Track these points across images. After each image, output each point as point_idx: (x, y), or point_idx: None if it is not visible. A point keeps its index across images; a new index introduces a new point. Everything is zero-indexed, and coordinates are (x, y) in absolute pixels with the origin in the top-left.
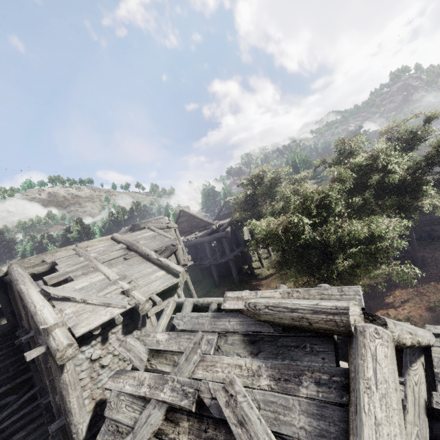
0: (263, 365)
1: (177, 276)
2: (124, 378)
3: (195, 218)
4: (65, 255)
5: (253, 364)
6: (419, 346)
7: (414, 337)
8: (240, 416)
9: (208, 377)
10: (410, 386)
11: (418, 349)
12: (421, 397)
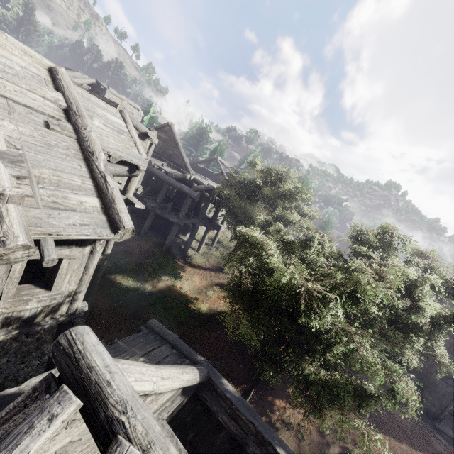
0: None
1: (114, 227)
2: None
3: (177, 148)
4: None
5: None
6: None
7: None
8: None
9: None
10: None
11: None
12: None
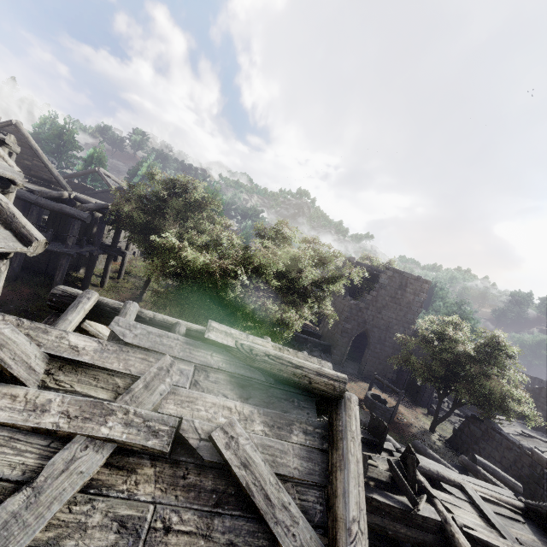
0: (256, 411)
1: (26, 241)
2: None
3: (36, 156)
4: None
5: (245, 408)
6: None
7: None
8: (244, 459)
9: (186, 414)
10: None
11: None
12: None
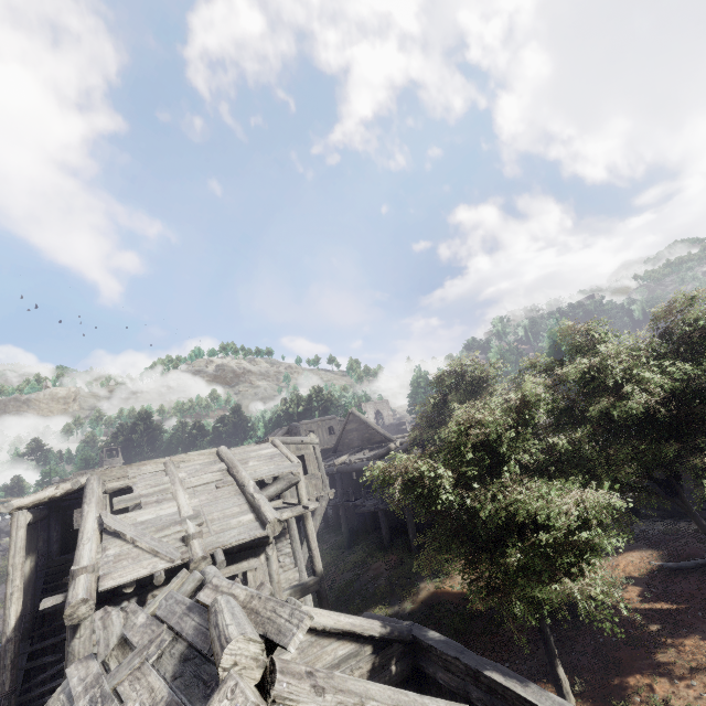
0: (167, 697)
1: (264, 526)
2: (83, 665)
3: (368, 427)
4: (152, 470)
5: (162, 692)
6: None
7: None
8: None
9: (125, 693)
10: None
11: None
12: None
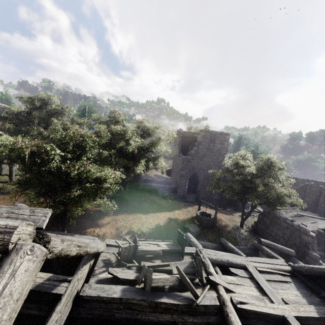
0: None
1: None
2: None
3: None
4: None
5: None
6: (88, 254)
7: (83, 249)
8: None
9: None
10: (73, 282)
11: (93, 255)
12: (76, 289)
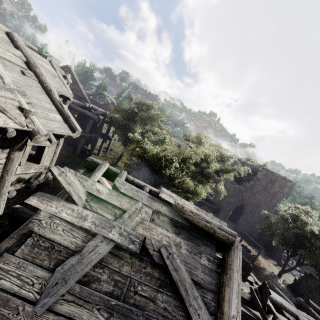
0: (183, 242)
1: (73, 130)
2: (58, 205)
3: (76, 84)
4: None
5: (177, 239)
6: None
7: None
8: (175, 266)
9: (147, 235)
10: None
11: None
12: None
